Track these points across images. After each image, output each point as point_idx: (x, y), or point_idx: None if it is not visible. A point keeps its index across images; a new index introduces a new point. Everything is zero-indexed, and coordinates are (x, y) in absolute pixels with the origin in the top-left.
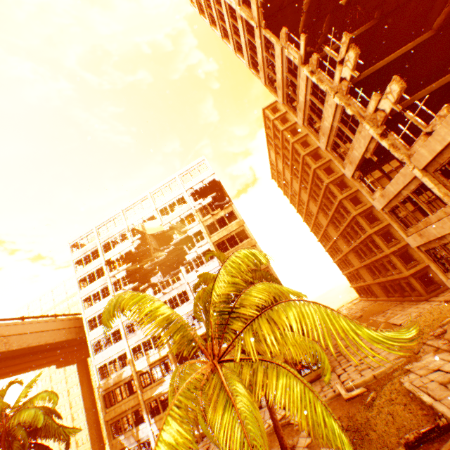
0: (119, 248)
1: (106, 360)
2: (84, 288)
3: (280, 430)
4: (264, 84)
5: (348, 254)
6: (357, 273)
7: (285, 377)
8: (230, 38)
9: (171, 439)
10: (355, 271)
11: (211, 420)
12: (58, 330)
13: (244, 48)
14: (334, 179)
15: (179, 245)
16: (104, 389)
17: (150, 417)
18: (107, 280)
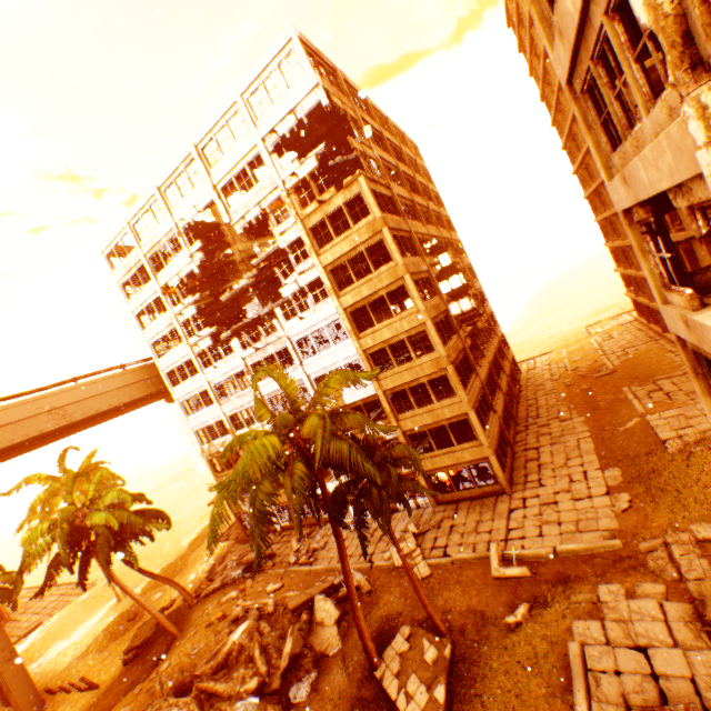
0: (174, 267)
1: (202, 424)
2: (147, 328)
3: (364, 635)
4: None
5: None
6: (642, 284)
7: None
8: None
9: None
10: (639, 279)
11: None
12: (133, 385)
13: None
14: (649, 68)
15: (273, 259)
16: (208, 454)
17: None
18: (173, 321)
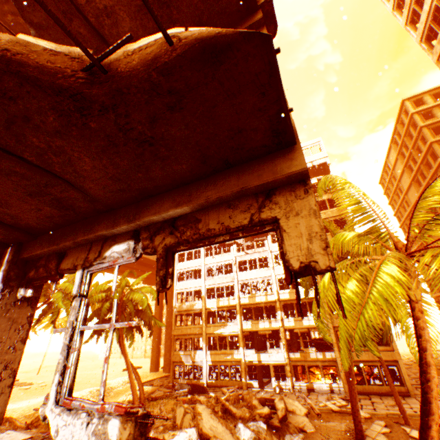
0: None
1: (184, 289)
2: None
3: (356, 403)
4: (435, 60)
5: None
6: None
7: None
8: (406, 8)
9: (392, 274)
10: None
11: (437, 271)
12: None
13: (423, 19)
14: None
15: None
16: (177, 310)
17: (207, 348)
18: None
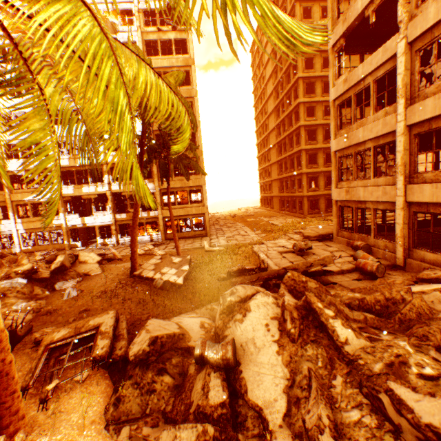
0: None
1: None
2: None
3: (135, 247)
4: None
5: (273, 165)
6: (270, 184)
7: (71, 7)
8: None
9: None
10: (270, 182)
11: None
12: None
13: None
14: (308, 77)
15: None
16: None
17: (17, 217)
18: None
